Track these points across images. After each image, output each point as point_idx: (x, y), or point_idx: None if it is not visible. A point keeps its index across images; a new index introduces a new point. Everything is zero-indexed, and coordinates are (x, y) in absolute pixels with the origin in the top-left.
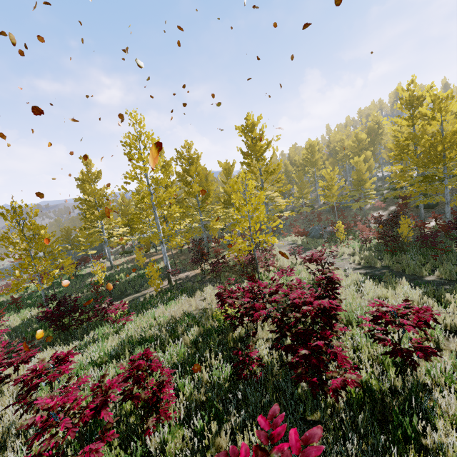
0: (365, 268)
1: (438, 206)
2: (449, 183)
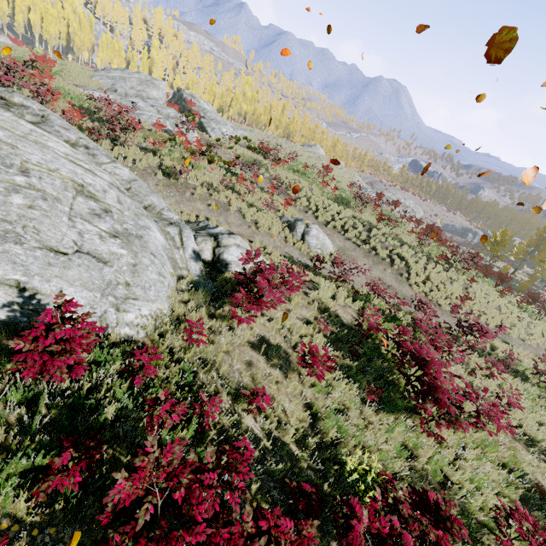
0: None
1: None
2: None
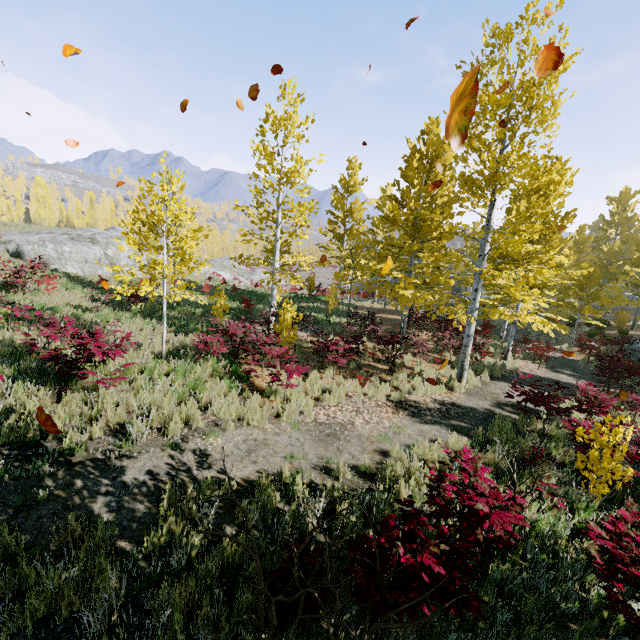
0: (173, 481)
1: None
2: None
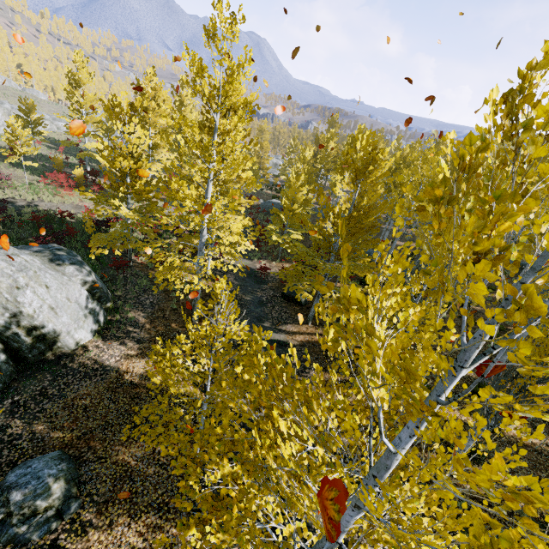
0: (28, 207)
1: (300, 305)
2: (188, 240)
